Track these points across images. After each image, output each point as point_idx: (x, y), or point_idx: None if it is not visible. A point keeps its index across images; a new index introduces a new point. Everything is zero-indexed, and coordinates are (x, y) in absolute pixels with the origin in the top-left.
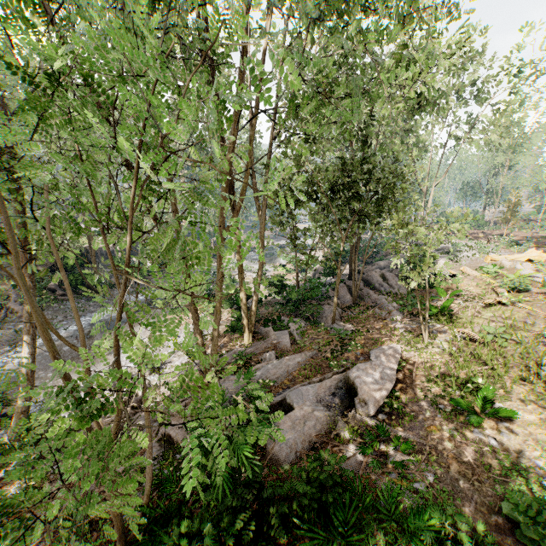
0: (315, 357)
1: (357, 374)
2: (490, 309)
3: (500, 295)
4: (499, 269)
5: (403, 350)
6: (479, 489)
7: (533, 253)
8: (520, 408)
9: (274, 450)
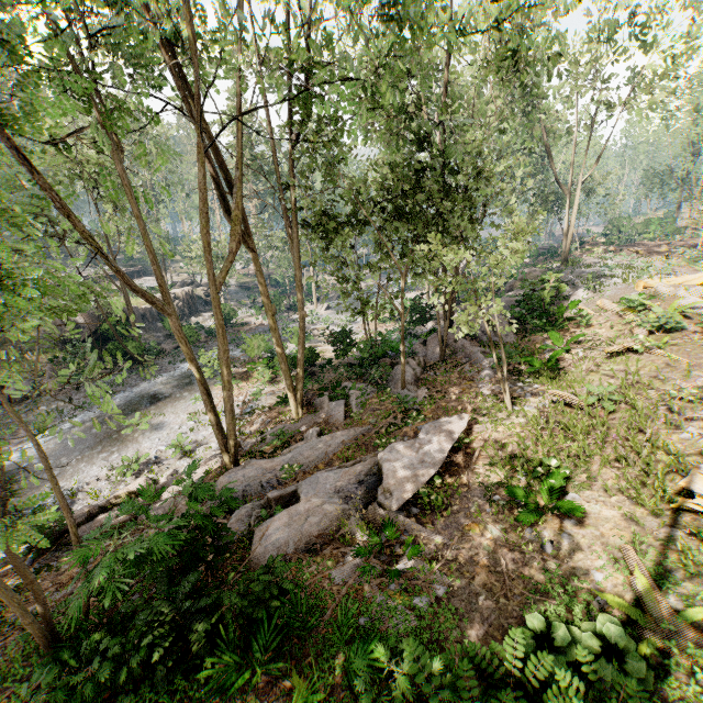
0: (367, 433)
1: (387, 457)
2: (615, 359)
3: (635, 339)
4: (648, 299)
5: (476, 422)
6: (502, 608)
7: None
8: (602, 500)
9: (256, 551)
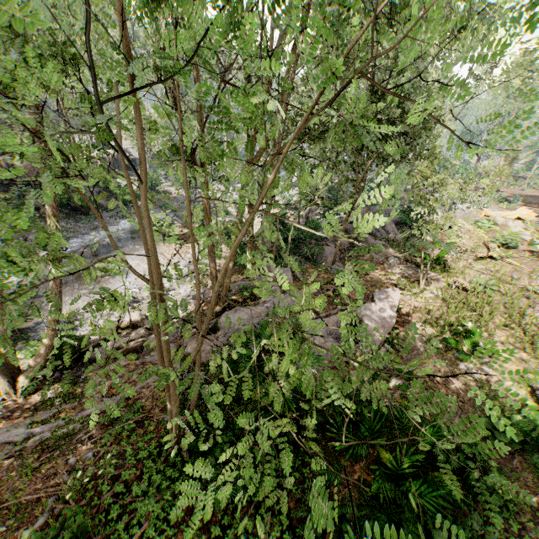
0: (317, 294)
1: (364, 313)
2: (481, 262)
3: (491, 250)
4: (493, 224)
5: (401, 293)
6: (462, 407)
7: (524, 212)
8: (500, 348)
9: None
